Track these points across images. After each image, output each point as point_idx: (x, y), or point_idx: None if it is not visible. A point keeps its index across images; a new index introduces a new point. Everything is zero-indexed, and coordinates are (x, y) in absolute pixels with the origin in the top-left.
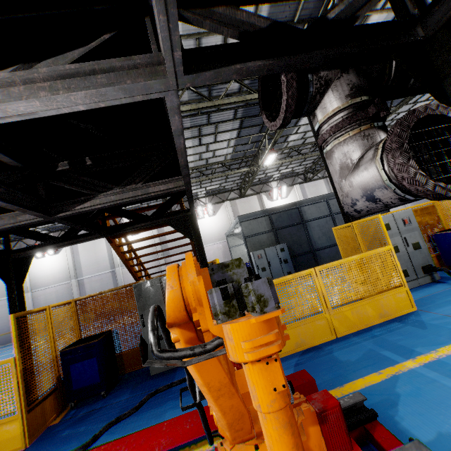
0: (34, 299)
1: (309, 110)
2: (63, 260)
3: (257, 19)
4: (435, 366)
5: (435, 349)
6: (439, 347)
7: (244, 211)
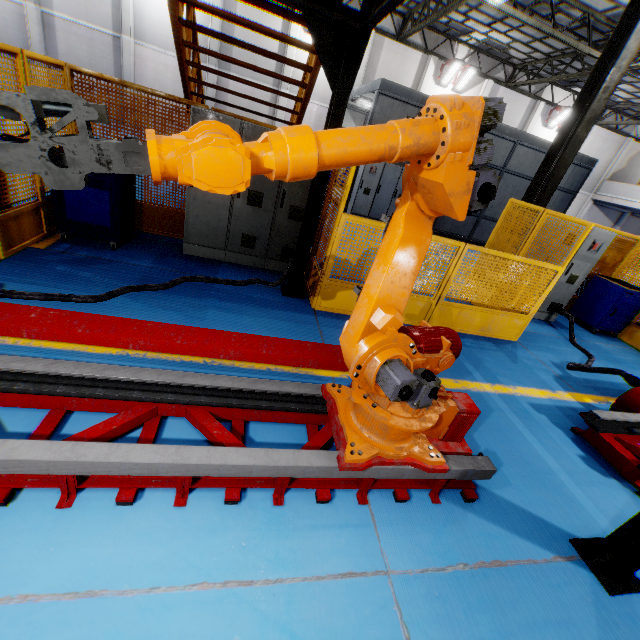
0: None
1: None
2: None
3: None
4: (509, 400)
5: (515, 386)
6: (520, 386)
7: (385, 72)
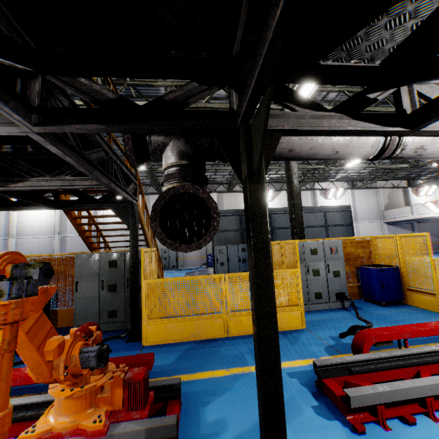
0: (18, 245)
1: (157, 159)
2: (51, 215)
3: (107, 91)
4: None
5: (282, 362)
6: (286, 361)
7: (228, 205)
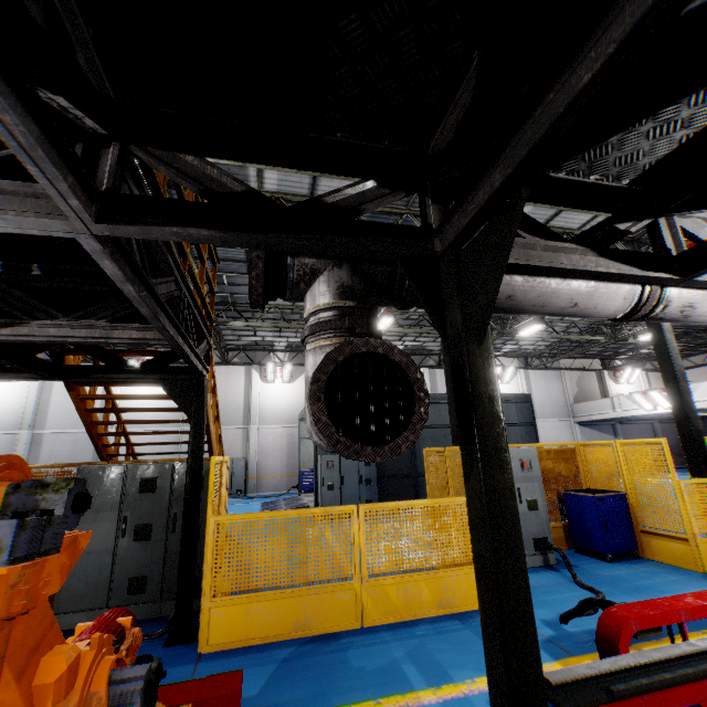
0: None
1: (296, 297)
2: (22, 394)
3: (231, 180)
4: (457, 704)
5: (474, 677)
6: (482, 675)
7: None
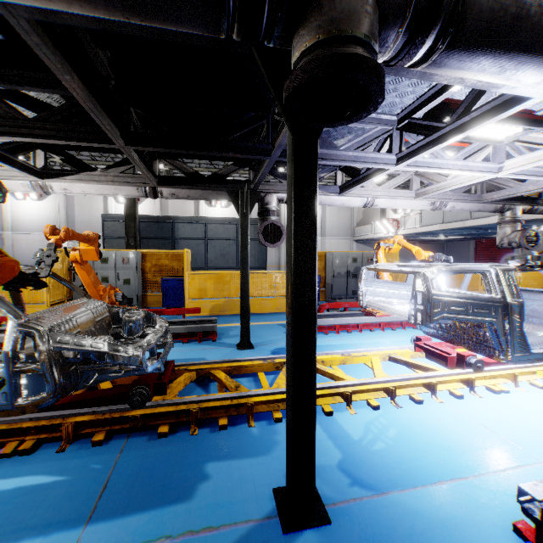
0: None
1: None
2: None
3: None
4: None
5: None
6: None
7: (174, 209)
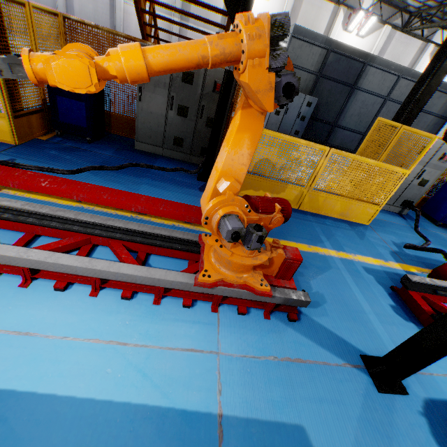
0: None
1: None
2: None
3: None
4: (347, 263)
5: (356, 254)
6: (359, 255)
7: (303, 21)
